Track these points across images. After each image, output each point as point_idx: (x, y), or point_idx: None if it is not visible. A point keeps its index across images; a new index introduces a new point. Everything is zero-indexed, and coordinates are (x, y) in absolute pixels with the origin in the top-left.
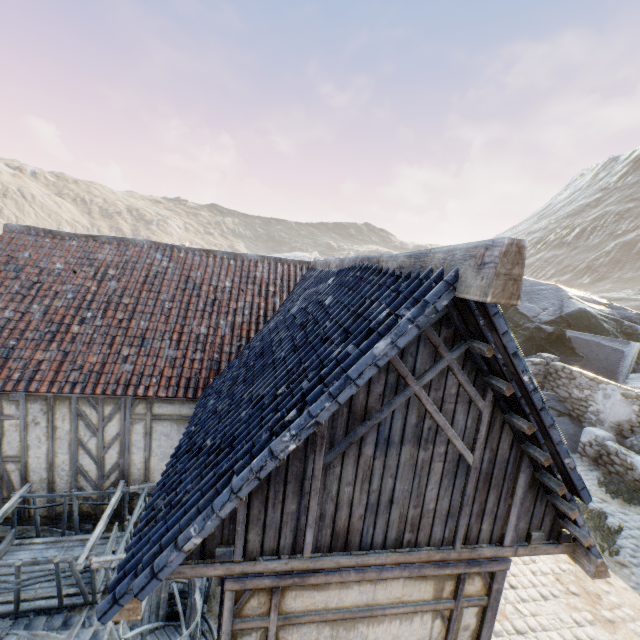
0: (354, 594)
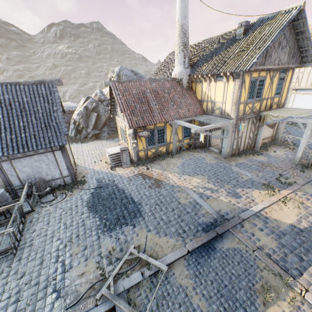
0: None
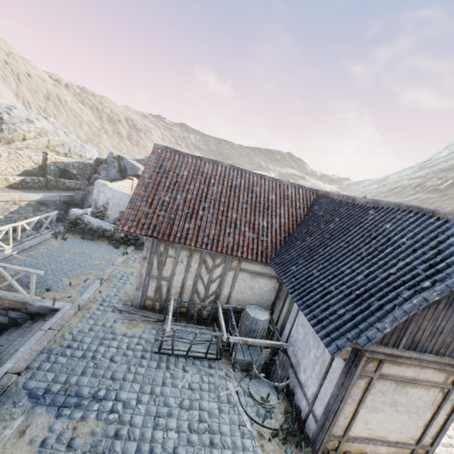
0: (410, 371)
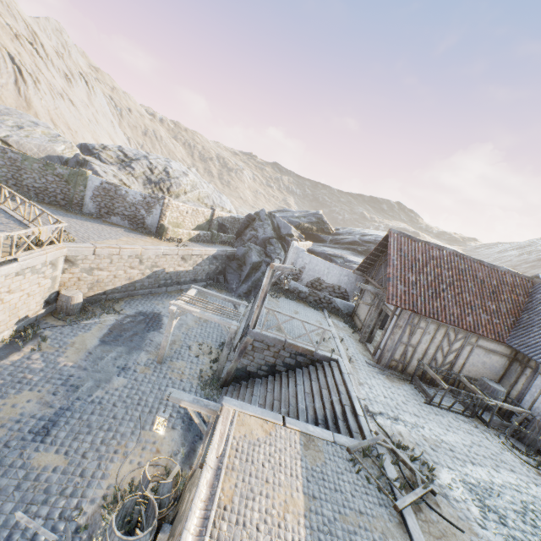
0: None
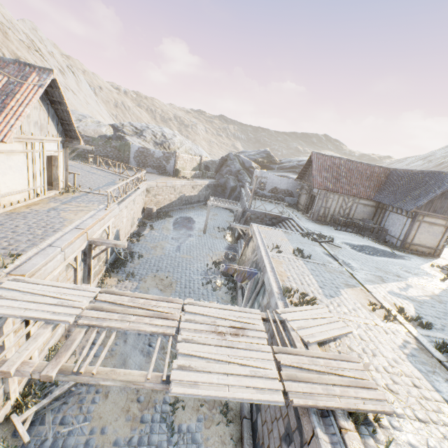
0: (433, 220)
